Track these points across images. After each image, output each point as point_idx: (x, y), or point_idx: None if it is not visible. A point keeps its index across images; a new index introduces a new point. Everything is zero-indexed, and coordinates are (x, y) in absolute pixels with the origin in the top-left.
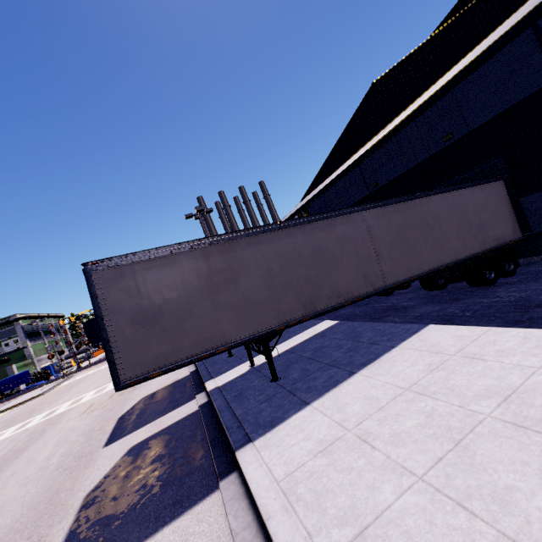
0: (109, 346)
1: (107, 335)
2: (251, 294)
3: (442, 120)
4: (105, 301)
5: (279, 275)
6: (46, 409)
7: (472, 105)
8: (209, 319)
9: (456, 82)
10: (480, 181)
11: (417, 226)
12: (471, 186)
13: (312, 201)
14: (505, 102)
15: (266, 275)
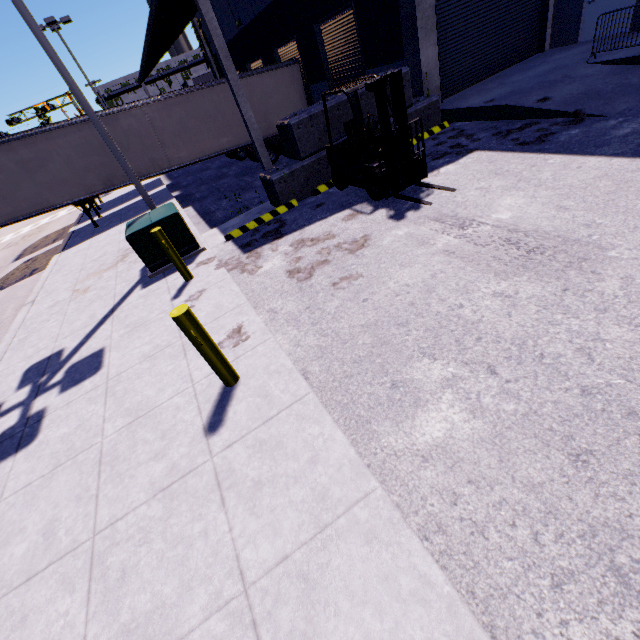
0: None
1: None
2: (61, 175)
3: None
4: None
5: (79, 162)
6: None
7: None
8: (35, 192)
9: (153, 18)
10: (272, 66)
11: (199, 117)
12: (259, 74)
13: (147, 59)
14: None
15: (68, 162)
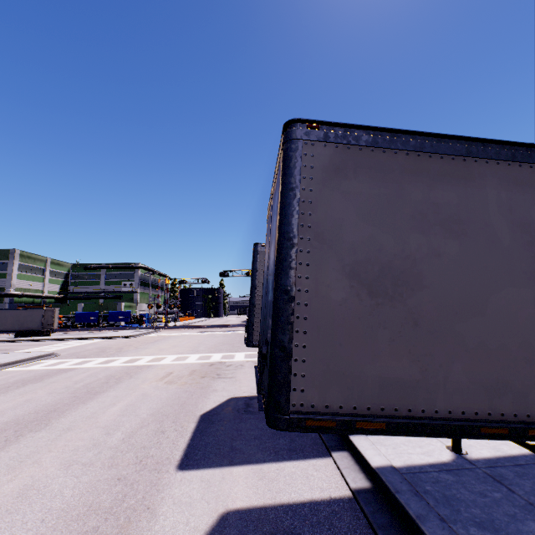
0: (289, 311)
1: (293, 284)
2: None
3: None
4: (310, 207)
5: None
6: (130, 353)
7: None
8: (520, 338)
9: None
10: None
11: None
12: None
13: None
14: None
15: None
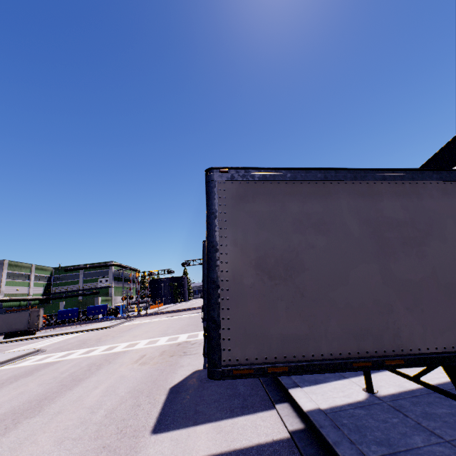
0: (217, 295)
1: (218, 277)
2: (448, 273)
3: None
4: (225, 224)
5: None
6: (108, 342)
7: None
8: (373, 297)
9: None
10: None
11: None
12: None
13: None
14: None
15: None
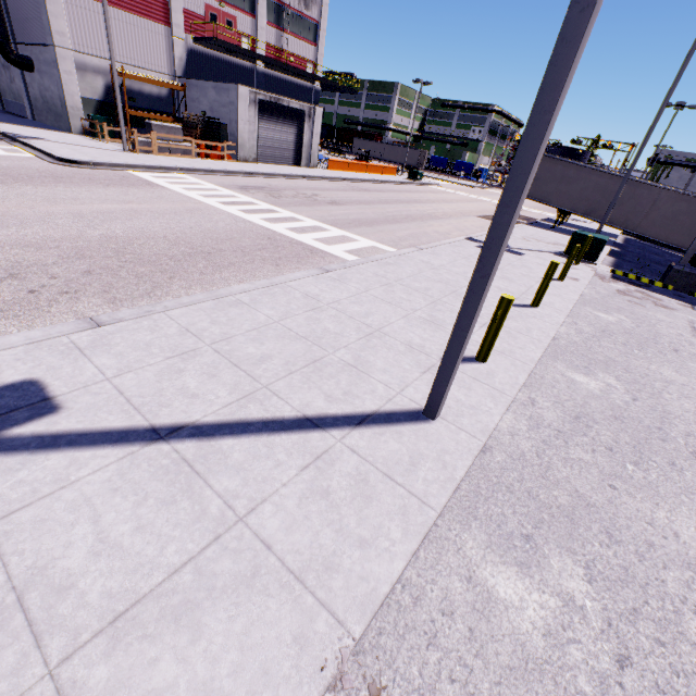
0: None
1: None
2: (571, 193)
3: None
4: None
5: (588, 193)
6: (476, 195)
7: None
8: (550, 191)
9: None
10: None
11: (692, 218)
12: None
13: None
14: None
15: (583, 189)
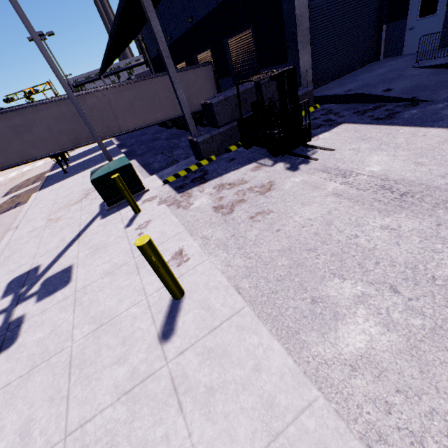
0: None
1: None
2: (42, 136)
3: (187, 3)
4: None
5: (56, 127)
6: None
7: (196, 0)
8: (22, 148)
9: (114, 31)
10: (194, 66)
11: (142, 99)
12: (185, 71)
13: (106, 59)
14: (206, 8)
15: (47, 127)
